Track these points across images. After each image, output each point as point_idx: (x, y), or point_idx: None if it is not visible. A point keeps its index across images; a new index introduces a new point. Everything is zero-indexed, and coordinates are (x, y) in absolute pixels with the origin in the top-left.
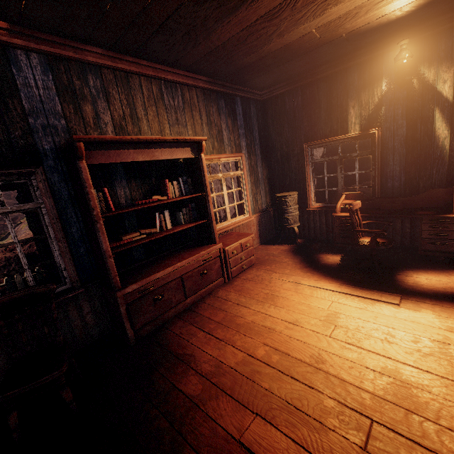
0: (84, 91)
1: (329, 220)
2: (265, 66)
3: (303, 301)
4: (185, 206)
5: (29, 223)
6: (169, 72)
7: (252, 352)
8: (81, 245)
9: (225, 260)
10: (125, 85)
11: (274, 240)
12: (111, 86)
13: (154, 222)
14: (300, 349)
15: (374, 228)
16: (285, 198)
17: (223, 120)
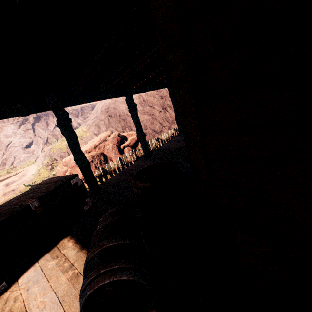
0: None
1: None
2: None
3: None
4: None
5: (135, 118)
6: None
7: None
8: None
9: None
10: None
11: None
12: None
13: None
14: None
15: None
16: None
17: None
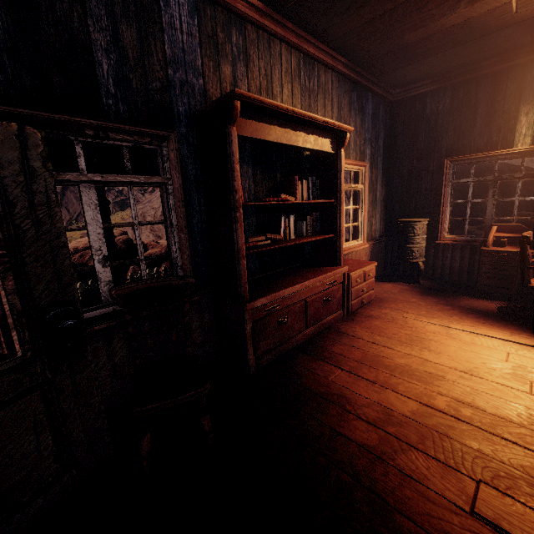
0: (225, 47)
1: (466, 258)
2: (423, 50)
3: (467, 347)
4: (307, 215)
5: None
6: (310, 44)
7: (428, 401)
8: (199, 242)
9: (348, 289)
10: (265, 50)
11: (386, 277)
12: (252, 47)
13: (278, 227)
14: (498, 404)
15: (532, 272)
16: (413, 224)
17: (352, 117)
